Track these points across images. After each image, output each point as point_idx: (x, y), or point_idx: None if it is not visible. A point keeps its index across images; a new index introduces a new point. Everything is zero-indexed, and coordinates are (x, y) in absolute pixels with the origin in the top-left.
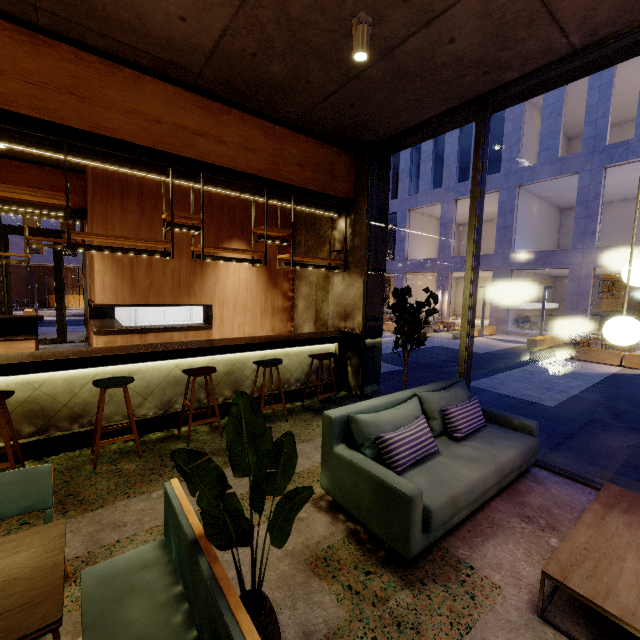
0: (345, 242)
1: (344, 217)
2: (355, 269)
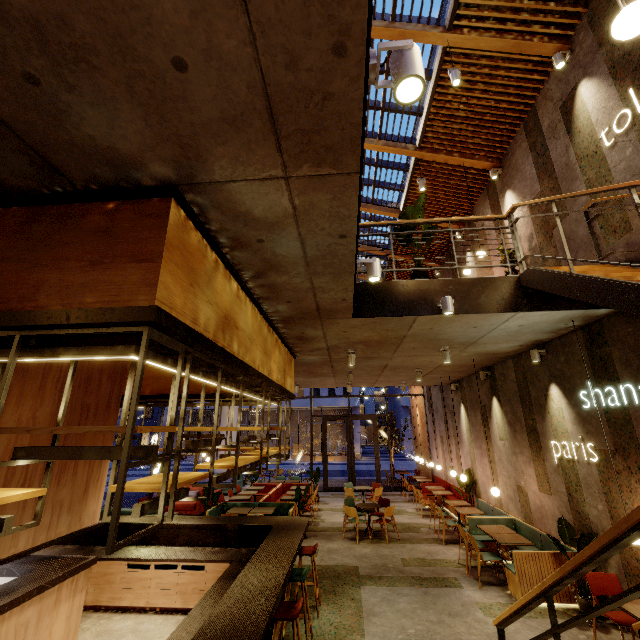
0: None
1: None
2: None
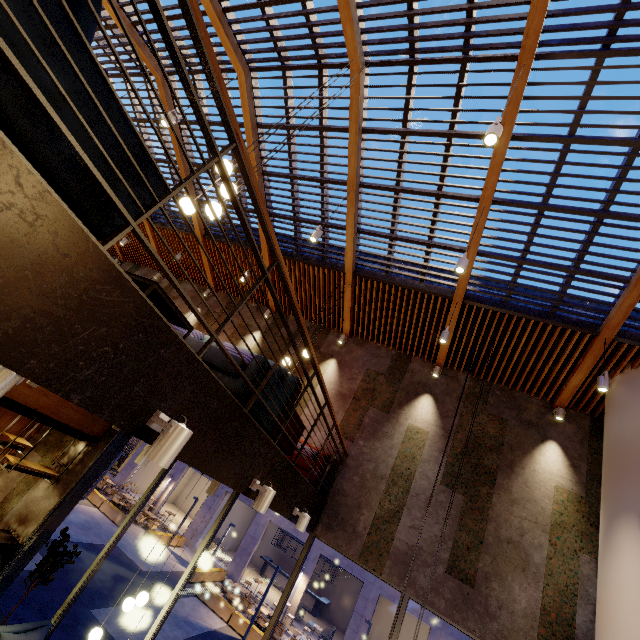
0: (71, 463)
1: (86, 443)
2: (61, 487)
